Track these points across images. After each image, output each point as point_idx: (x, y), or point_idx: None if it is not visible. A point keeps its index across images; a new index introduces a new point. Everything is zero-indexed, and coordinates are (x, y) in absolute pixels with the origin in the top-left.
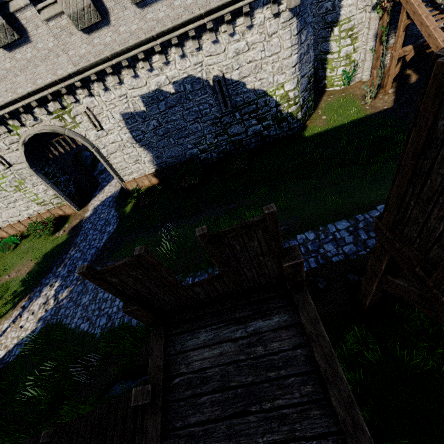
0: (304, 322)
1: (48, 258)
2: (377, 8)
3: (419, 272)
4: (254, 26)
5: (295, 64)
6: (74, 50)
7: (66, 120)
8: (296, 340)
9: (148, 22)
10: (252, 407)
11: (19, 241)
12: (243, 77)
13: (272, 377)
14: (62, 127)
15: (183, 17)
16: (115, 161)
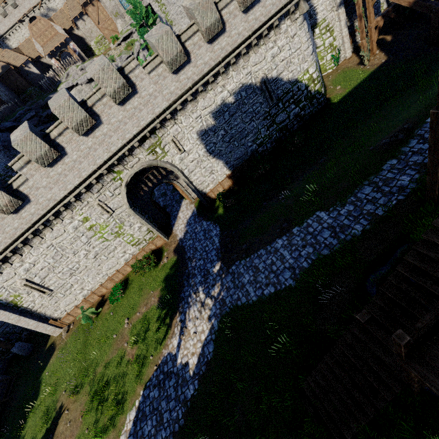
0: None
1: (169, 281)
2: None
3: None
4: (281, 34)
5: (311, 52)
6: (167, 90)
7: (157, 152)
8: None
9: (216, 52)
10: None
11: (124, 288)
12: (279, 73)
13: None
14: (154, 160)
15: (238, 41)
16: (195, 178)
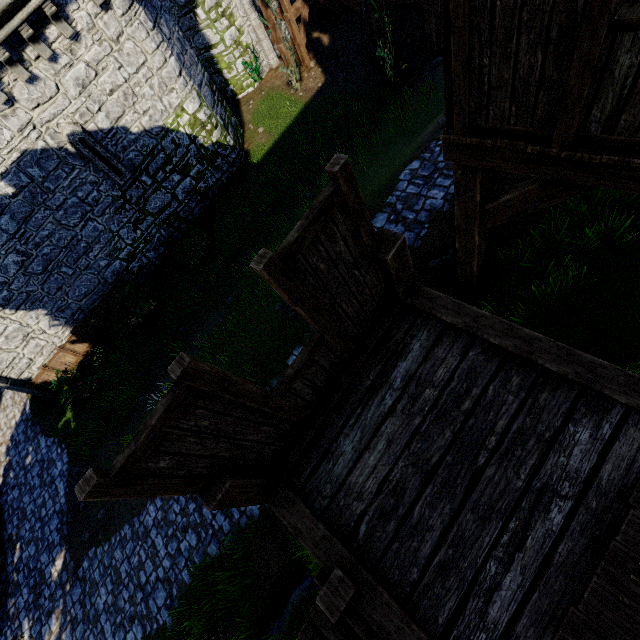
0: (451, 320)
1: None
2: None
3: (533, 150)
4: (81, 34)
5: (179, 71)
6: None
7: None
8: (458, 347)
9: None
10: (479, 460)
11: None
12: (116, 119)
13: (470, 407)
14: None
15: None
16: None
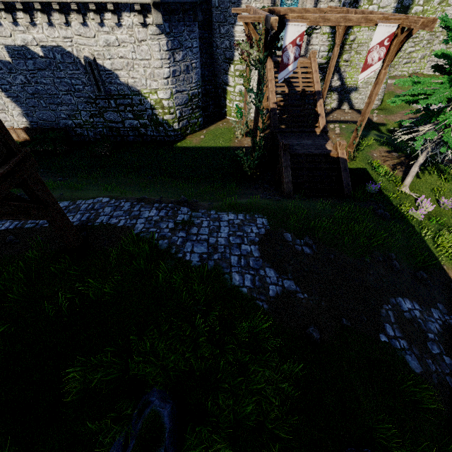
0: None
1: None
2: (240, 58)
3: None
4: (123, 26)
5: (167, 76)
6: None
7: None
8: None
9: None
10: None
11: None
12: (116, 69)
13: None
14: None
15: None
16: None
